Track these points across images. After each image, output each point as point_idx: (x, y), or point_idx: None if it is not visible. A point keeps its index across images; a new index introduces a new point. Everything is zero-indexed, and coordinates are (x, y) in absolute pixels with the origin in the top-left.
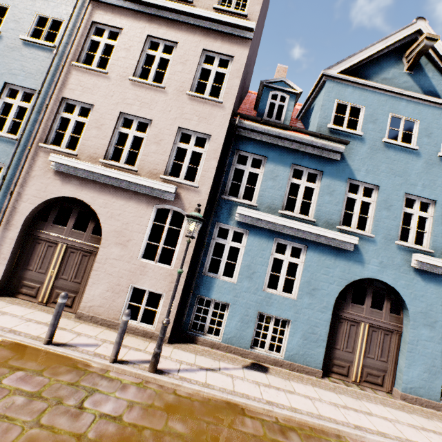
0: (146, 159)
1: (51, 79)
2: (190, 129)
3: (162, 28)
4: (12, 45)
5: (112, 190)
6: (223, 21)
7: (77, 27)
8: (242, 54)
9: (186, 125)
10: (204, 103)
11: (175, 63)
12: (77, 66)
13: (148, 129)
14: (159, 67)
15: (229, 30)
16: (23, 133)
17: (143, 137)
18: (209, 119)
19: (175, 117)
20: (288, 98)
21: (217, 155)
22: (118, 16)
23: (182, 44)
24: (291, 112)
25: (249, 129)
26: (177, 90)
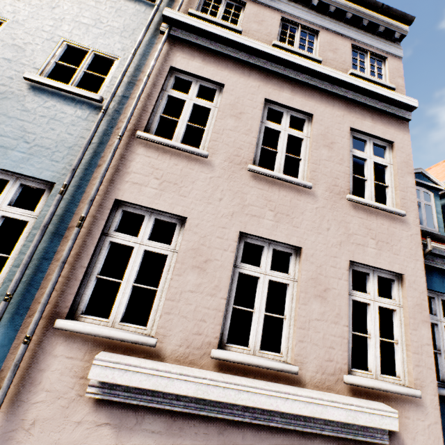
0: (306, 337)
1: (90, 161)
2: (368, 264)
3: (285, 91)
4: (3, 88)
5: (249, 434)
6: (375, 93)
7: (142, 71)
8: (403, 140)
9: (359, 256)
10: (377, 215)
11: (316, 145)
12: (147, 139)
13: (292, 265)
14: (187, 127)
15: (380, 105)
16: (12, 294)
17: (288, 281)
18: (392, 243)
19: (339, 241)
20: (432, 195)
21: (425, 315)
22: (214, 64)
23: (320, 118)
24: (441, 215)
25: (434, 254)
26: (330, 190)
